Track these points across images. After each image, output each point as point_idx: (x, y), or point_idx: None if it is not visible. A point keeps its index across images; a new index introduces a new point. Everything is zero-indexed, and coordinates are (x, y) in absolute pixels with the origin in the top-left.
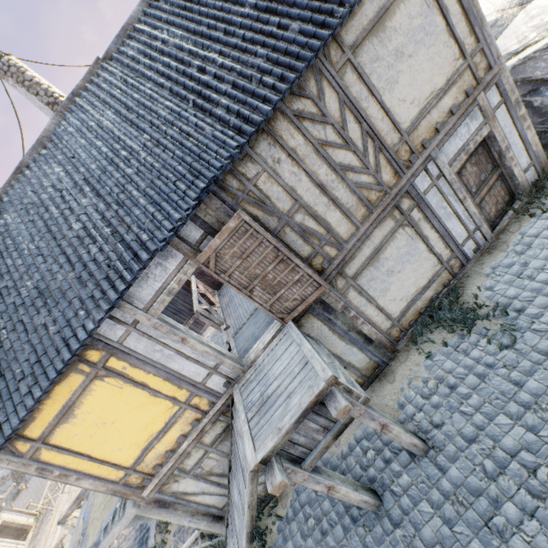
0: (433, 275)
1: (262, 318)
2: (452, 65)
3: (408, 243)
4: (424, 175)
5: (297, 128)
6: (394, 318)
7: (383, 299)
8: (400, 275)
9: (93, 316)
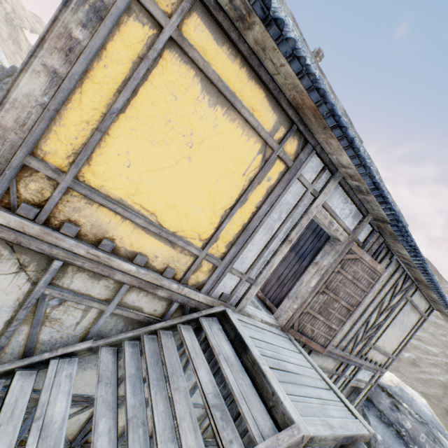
0: None
1: None
2: (391, 350)
3: None
4: (352, 368)
5: (392, 285)
6: None
7: None
8: None
9: (372, 169)
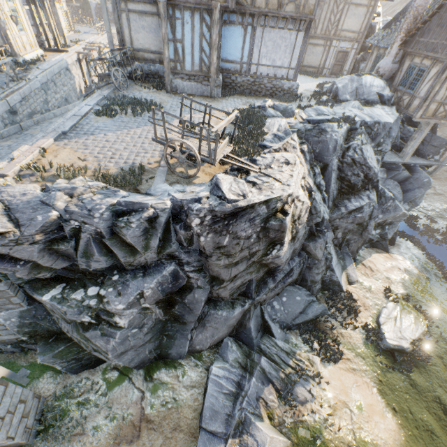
0: (315, 67)
1: None
2: (357, 30)
3: (320, 52)
4: (335, 43)
5: (334, 3)
6: (302, 65)
7: (306, 57)
8: (313, 57)
9: None
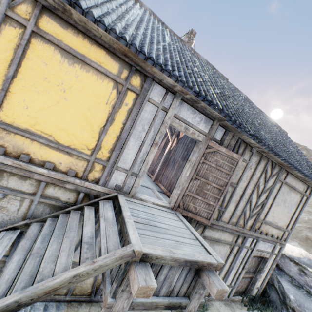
0: None
1: (146, 192)
2: (284, 224)
3: (222, 255)
4: (250, 241)
5: (262, 171)
6: None
7: None
8: None
9: (190, 83)
